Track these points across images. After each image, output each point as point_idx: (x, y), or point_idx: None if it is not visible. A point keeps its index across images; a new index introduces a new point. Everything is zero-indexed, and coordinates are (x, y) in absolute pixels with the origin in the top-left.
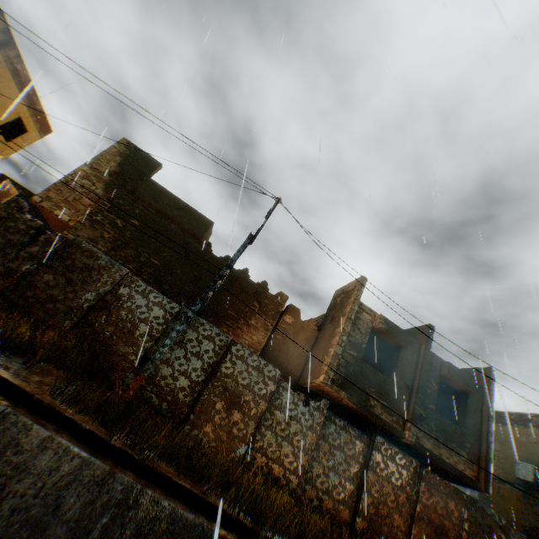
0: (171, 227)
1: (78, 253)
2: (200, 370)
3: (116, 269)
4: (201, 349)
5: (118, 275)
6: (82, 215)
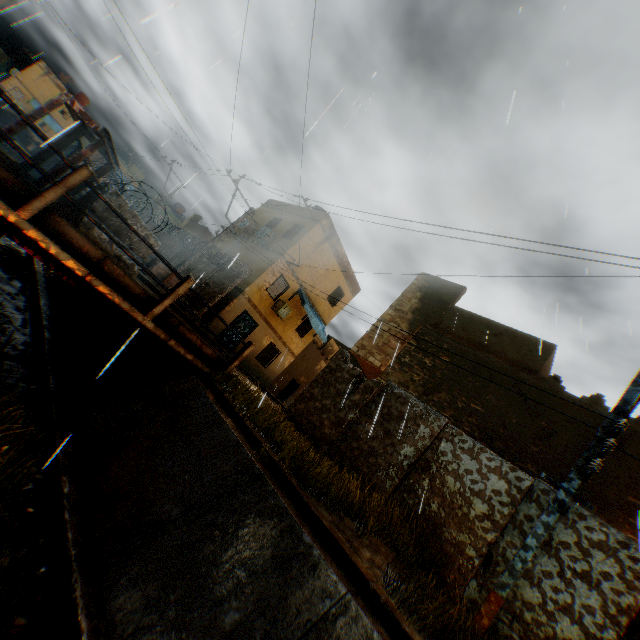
0: (490, 360)
1: (392, 399)
2: (600, 614)
3: (433, 418)
4: (591, 568)
5: (435, 426)
6: (390, 358)
